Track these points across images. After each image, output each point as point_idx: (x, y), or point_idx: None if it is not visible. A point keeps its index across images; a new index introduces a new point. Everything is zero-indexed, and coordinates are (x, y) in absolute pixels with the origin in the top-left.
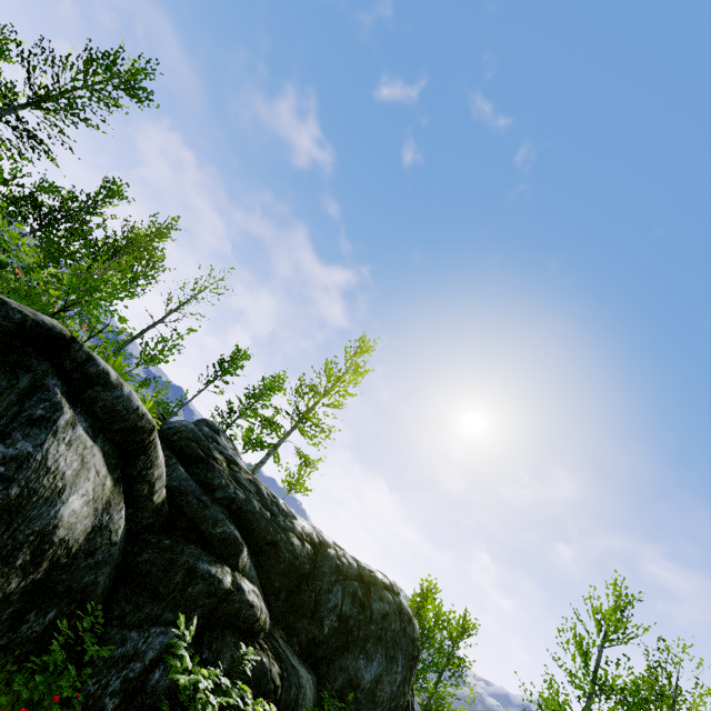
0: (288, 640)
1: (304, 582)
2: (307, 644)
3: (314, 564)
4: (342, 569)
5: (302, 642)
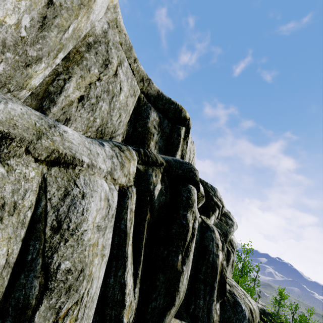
0: (263, 322)
1: (263, 315)
2: (266, 322)
3: (264, 313)
4: (268, 313)
5: (265, 322)
